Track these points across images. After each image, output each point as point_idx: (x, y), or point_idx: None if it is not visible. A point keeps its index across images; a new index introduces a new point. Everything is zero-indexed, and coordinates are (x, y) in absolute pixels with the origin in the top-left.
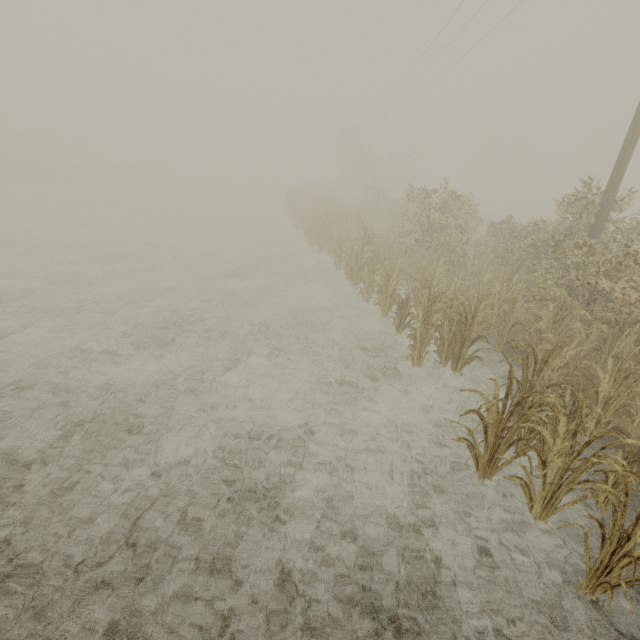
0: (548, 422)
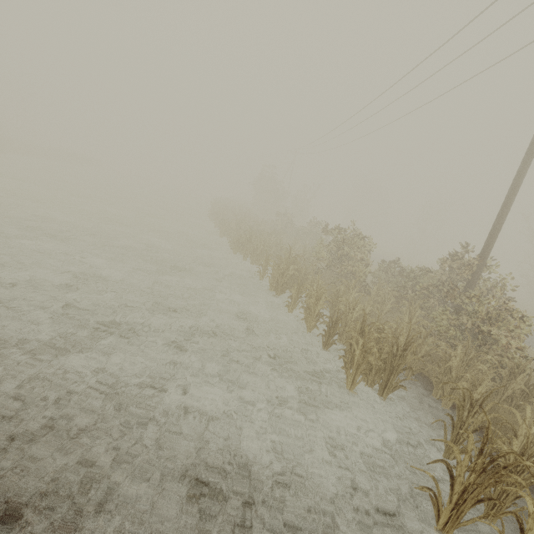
0: (527, 487)
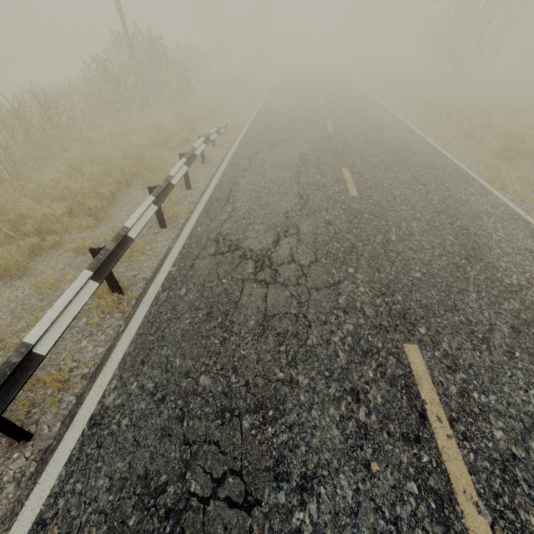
0: None
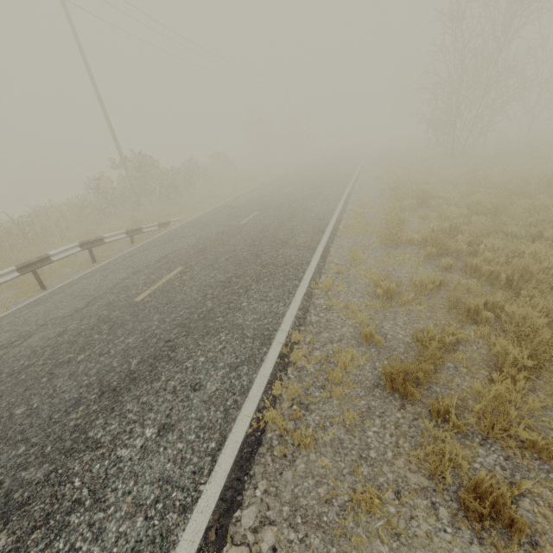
0: None
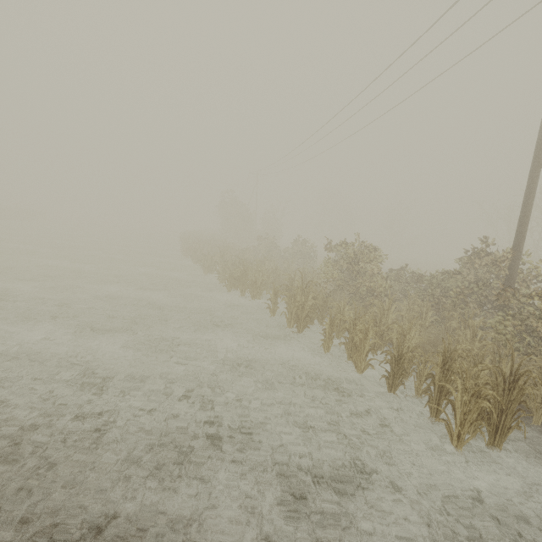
0: None
